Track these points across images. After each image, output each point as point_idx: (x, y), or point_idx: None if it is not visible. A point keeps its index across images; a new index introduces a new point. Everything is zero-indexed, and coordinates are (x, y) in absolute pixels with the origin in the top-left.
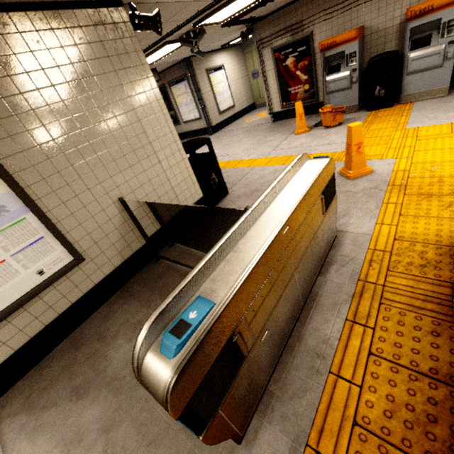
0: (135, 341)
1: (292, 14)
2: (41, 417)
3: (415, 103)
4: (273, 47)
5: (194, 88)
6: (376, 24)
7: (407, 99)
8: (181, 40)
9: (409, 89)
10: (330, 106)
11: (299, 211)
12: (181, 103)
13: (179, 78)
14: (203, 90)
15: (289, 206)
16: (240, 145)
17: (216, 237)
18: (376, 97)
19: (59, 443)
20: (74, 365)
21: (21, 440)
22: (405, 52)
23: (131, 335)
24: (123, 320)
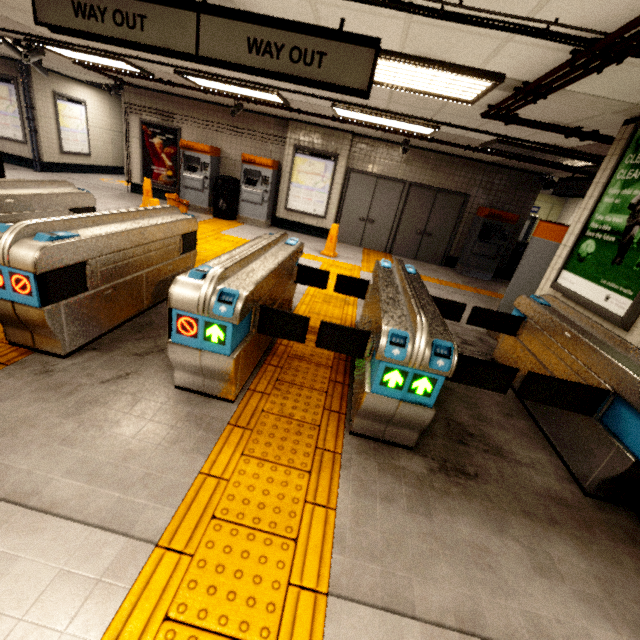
0: None
1: (165, 102)
2: None
3: (245, 225)
4: (142, 119)
5: (24, 101)
6: (229, 153)
7: (242, 220)
8: (5, 41)
9: (243, 213)
10: (175, 195)
11: (32, 200)
12: None
13: (1, 76)
14: (41, 112)
15: (23, 193)
16: None
17: None
18: (220, 208)
19: None
20: None
21: None
22: (241, 184)
23: None
24: None
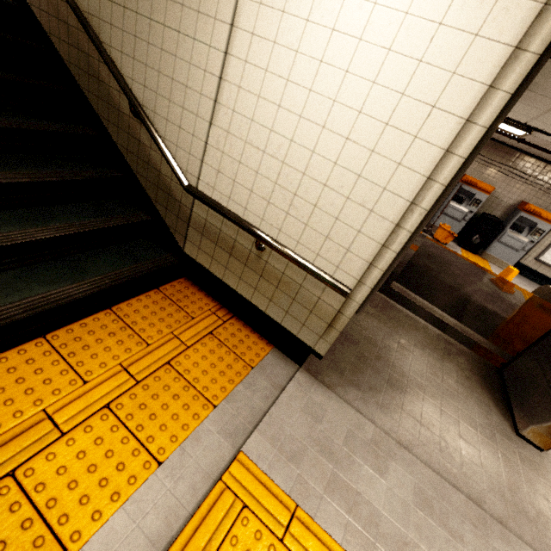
0: (412, 360)
1: None
2: (376, 397)
3: (489, 262)
4: None
5: None
6: (499, 193)
7: (485, 256)
8: None
9: (491, 251)
10: (450, 228)
11: None
12: None
13: None
14: None
15: None
16: None
17: (411, 295)
18: (471, 241)
19: (416, 423)
20: (367, 359)
21: (375, 411)
22: (507, 227)
23: (403, 352)
24: (383, 336)
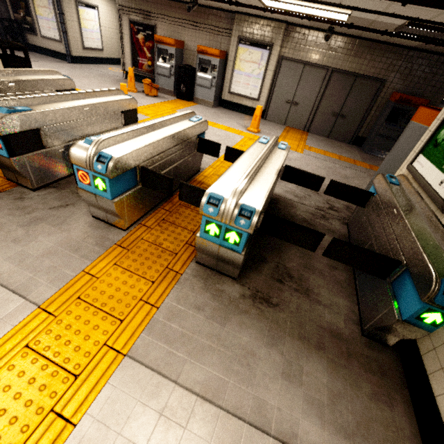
0: None
1: (145, 3)
2: None
3: (198, 105)
4: (130, 18)
5: (57, 8)
6: (190, 45)
7: (196, 101)
8: None
9: (197, 95)
10: (149, 81)
11: (27, 84)
12: (42, 15)
13: None
14: (68, 17)
15: (21, 79)
16: (84, 79)
17: None
18: (181, 91)
19: None
20: None
21: None
22: (196, 71)
23: None
24: None
